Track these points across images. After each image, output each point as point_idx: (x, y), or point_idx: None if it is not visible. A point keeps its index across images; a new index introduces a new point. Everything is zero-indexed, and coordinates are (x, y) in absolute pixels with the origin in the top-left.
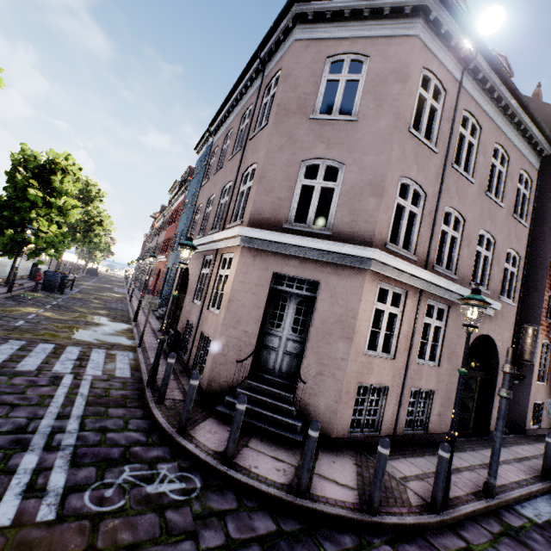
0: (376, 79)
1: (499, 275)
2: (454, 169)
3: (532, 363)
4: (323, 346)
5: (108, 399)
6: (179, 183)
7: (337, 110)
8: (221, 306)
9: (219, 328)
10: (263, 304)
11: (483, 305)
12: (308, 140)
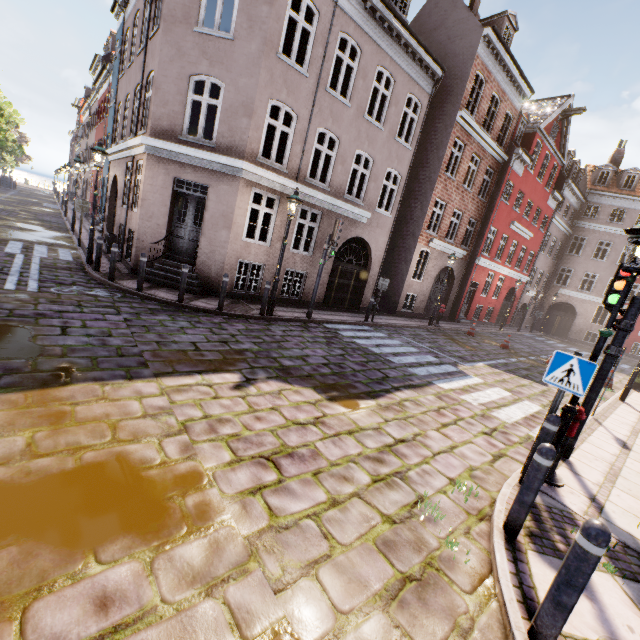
0: None
1: (377, 191)
2: (328, 93)
3: (409, 265)
4: (212, 234)
5: (56, 267)
6: (101, 60)
7: (218, 25)
8: (138, 205)
9: (138, 222)
10: (169, 203)
11: (296, 202)
12: (194, 55)
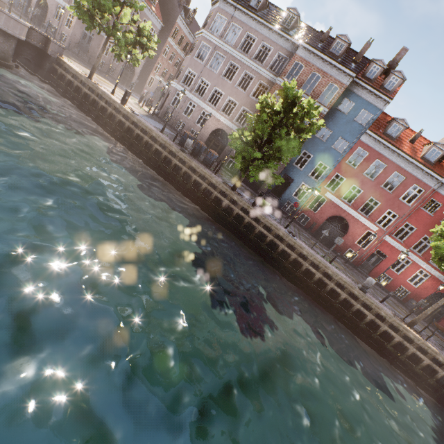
0: None
1: (139, 53)
2: None
3: (147, 80)
4: (94, 48)
5: None
6: None
7: None
8: (71, 28)
9: (70, 34)
10: (82, 33)
11: None
12: None
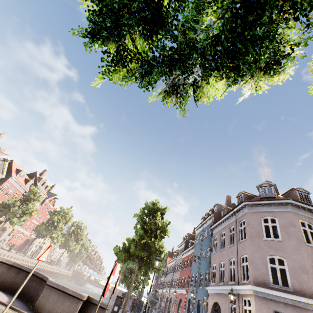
0: (283, 225)
1: None
2: None
3: None
4: None
5: None
6: (184, 242)
7: (272, 236)
8: None
9: None
10: None
11: None
12: (266, 248)
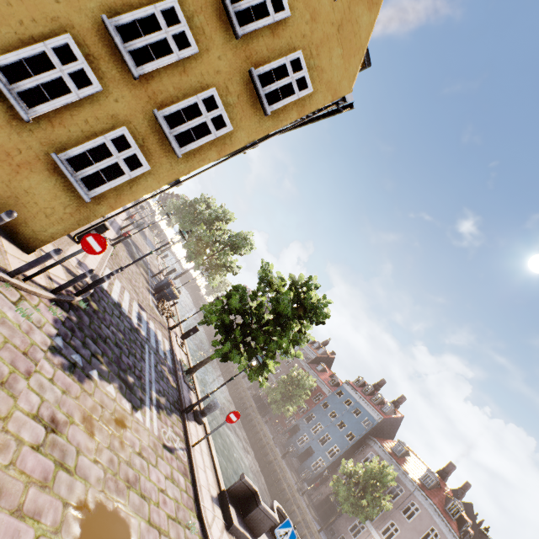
0: None
1: None
2: None
3: None
4: None
5: None
6: (316, 356)
7: None
8: None
9: None
10: None
11: None
12: None
